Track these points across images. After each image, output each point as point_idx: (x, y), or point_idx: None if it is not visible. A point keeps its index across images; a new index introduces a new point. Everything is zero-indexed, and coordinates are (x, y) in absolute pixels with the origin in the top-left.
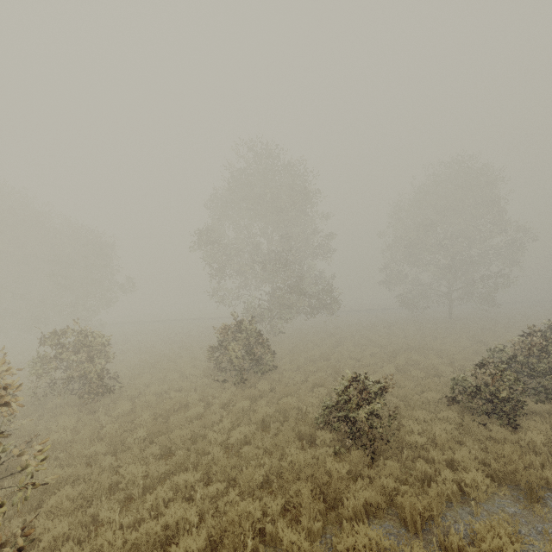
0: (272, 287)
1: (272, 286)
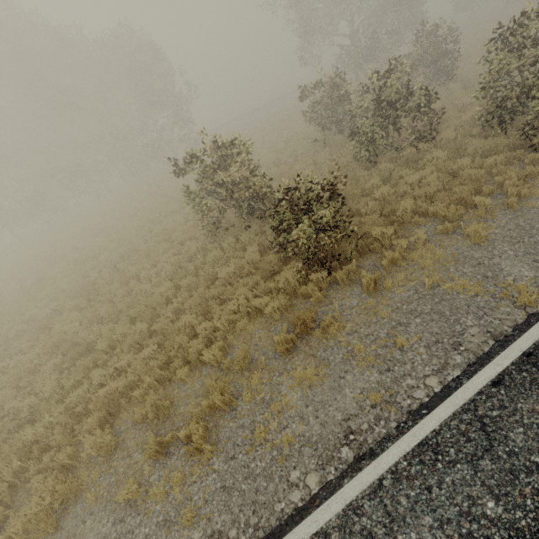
0: (352, 25)
1: (353, 24)
